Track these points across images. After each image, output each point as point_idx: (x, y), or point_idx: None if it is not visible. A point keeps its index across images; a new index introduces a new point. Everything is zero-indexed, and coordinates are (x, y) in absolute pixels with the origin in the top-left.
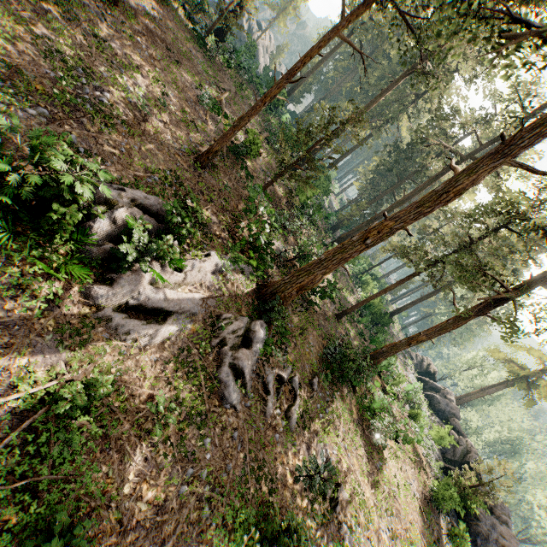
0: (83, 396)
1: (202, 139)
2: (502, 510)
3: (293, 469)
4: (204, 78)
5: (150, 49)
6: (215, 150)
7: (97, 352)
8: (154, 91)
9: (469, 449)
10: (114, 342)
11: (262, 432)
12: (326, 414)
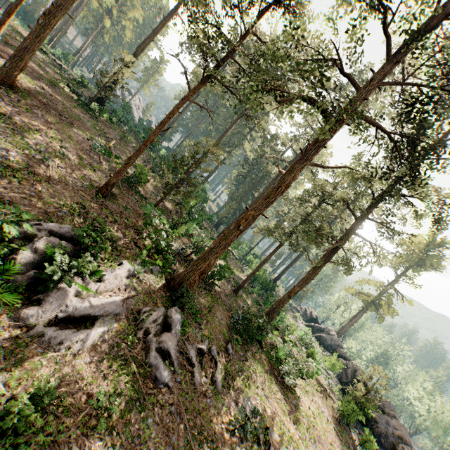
0: (30, 405)
1: (100, 176)
2: (389, 408)
3: (228, 426)
4: (93, 132)
5: (46, 117)
6: (113, 183)
7: (33, 367)
8: (53, 146)
9: (355, 368)
10: (48, 354)
11: (195, 400)
12: (244, 371)
